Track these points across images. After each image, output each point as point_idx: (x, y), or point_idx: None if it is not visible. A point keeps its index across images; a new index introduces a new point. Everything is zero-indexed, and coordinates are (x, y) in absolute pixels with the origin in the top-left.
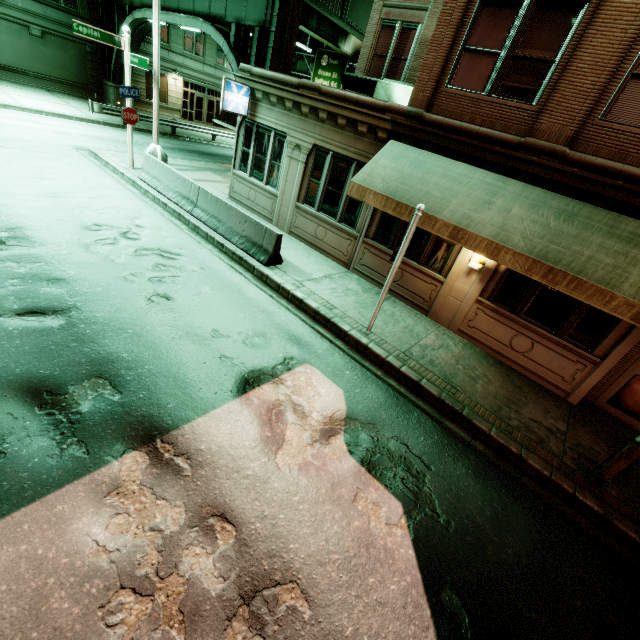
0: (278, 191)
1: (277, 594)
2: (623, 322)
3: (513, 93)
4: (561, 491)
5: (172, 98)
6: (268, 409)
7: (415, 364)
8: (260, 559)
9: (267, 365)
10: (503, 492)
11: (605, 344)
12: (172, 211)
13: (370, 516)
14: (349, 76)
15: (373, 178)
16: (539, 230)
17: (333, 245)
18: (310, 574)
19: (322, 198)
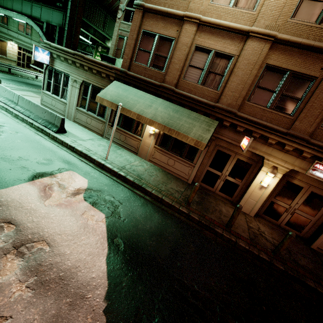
0: (67, 101)
1: (34, 245)
2: (199, 150)
3: (157, 67)
4: (175, 208)
5: (10, 54)
6: (45, 186)
7: (125, 171)
8: (27, 235)
9: (48, 170)
10: (152, 210)
11: (196, 159)
12: (2, 107)
13: (88, 219)
14: (103, 55)
15: (106, 95)
16: (167, 115)
17: (95, 126)
18: (53, 238)
19: (89, 105)
